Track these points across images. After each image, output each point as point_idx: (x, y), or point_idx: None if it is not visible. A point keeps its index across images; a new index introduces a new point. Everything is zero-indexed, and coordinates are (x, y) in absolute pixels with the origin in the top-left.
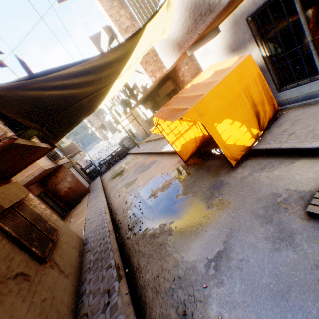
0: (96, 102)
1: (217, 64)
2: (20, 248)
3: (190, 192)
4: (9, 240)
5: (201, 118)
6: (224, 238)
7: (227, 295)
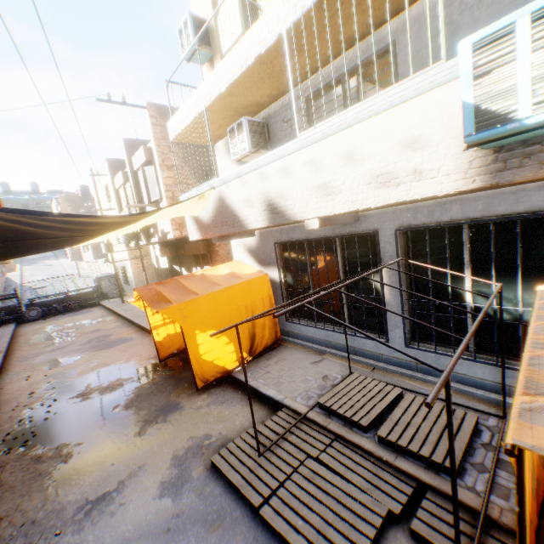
0: (66, 245)
1: (241, 263)
2: None
3: (135, 406)
4: None
5: (182, 319)
6: (125, 475)
7: (76, 543)
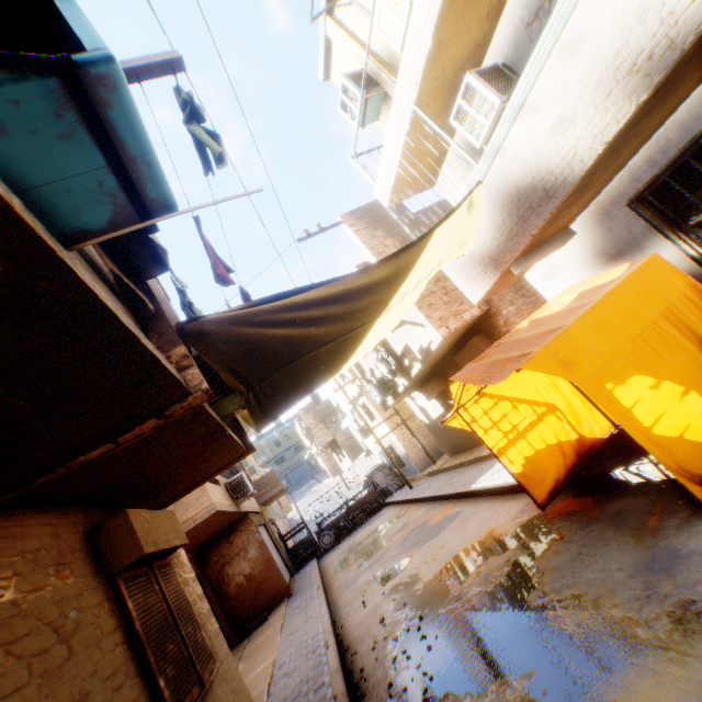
0: (342, 357)
1: (580, 283)
2: (136, 667)
3: (572, 584)
4: (124, 635)
5: (565, 371)
6: None
7: None
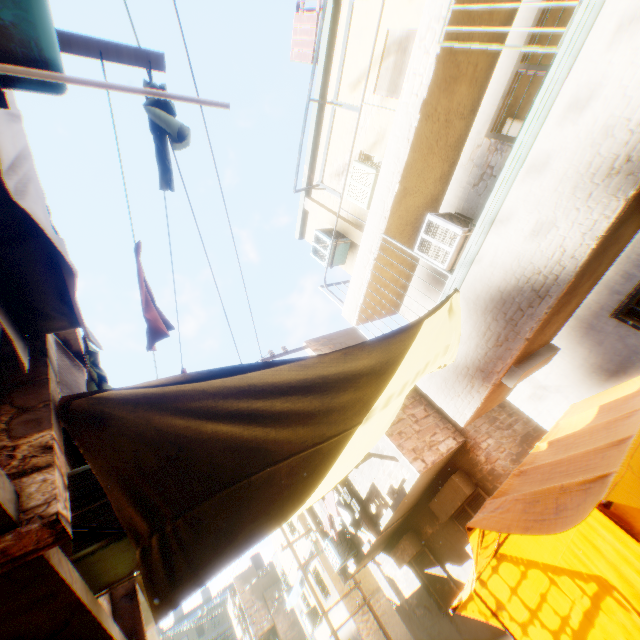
0: (307, 481)
1: (587, 400)
2: None
3: None
4: None
5: None
6: None
7: None
